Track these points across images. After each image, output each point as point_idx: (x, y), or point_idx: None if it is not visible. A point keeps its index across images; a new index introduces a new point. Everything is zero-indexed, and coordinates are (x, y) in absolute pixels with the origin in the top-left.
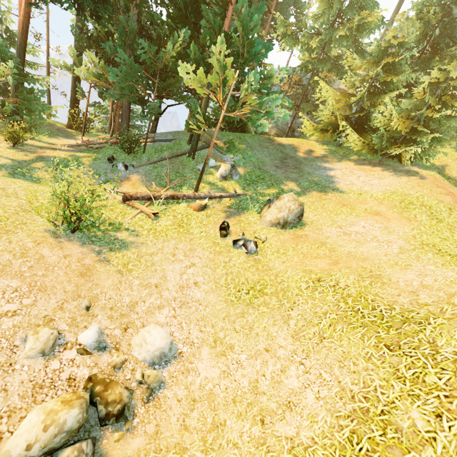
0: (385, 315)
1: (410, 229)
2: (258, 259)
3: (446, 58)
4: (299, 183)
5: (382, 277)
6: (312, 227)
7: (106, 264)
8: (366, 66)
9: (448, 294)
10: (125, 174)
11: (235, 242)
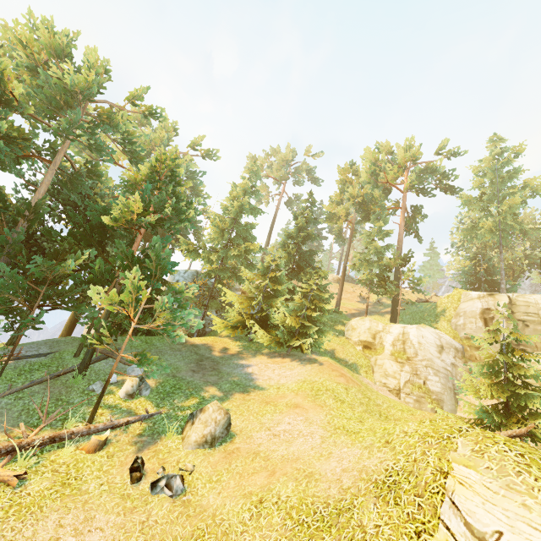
0: (325, 514)
1: (325, 415)
2: (188, 500)
3: (307, 274)
4: (220, 387)
5: (314, 473)
6: (242, 436)
7: None
8: (258, 278)
9: (359, 471)
10: None
11: (155, 484)
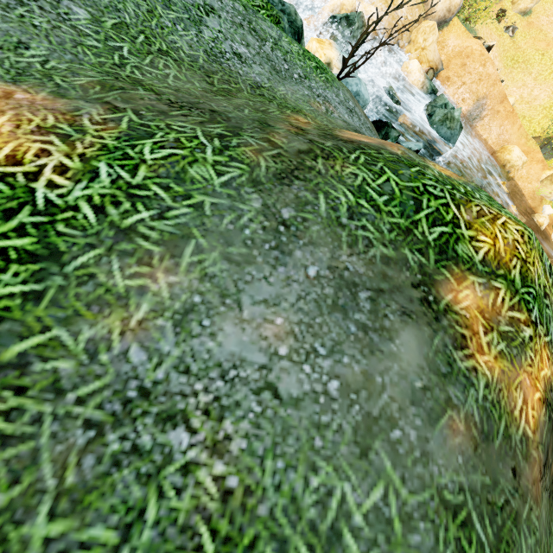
0: None
1: None
2: (514, 41)
3: None
4: None
5: None
6: (535, 15)
7: None
8: None
9: None
10: None
11: (508, 28)
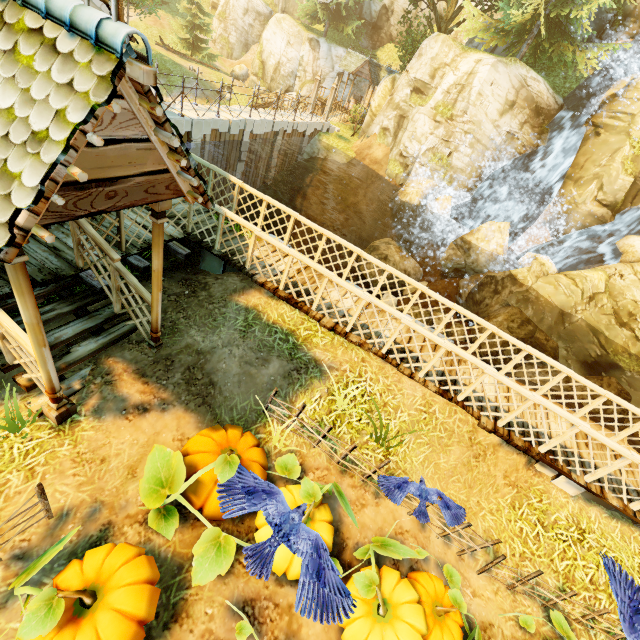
0: None
1: None
2: None
3: None
4: None
5: None
6: None
7: None
8: None
9: None
10: None
11: None
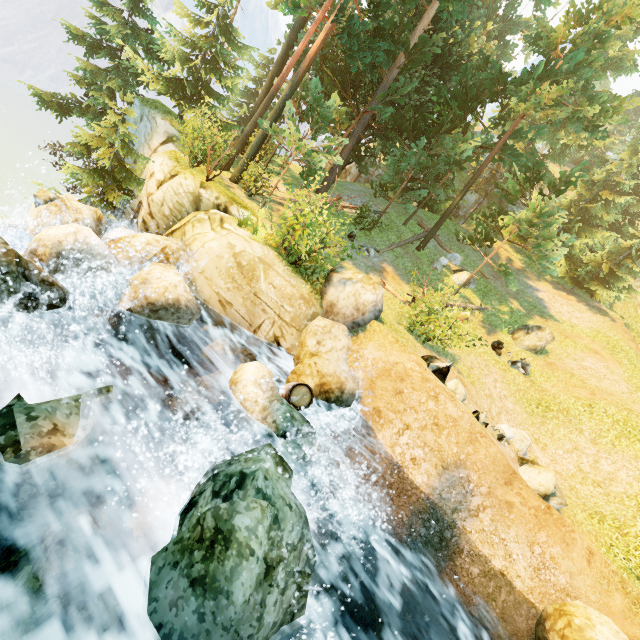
0: None
1: (623, 372)
2: (533, 380)
3: None
4: (521, 303)
5: (633, 411)
6: (554, 356)
7: (463, 376)
8: (584, 192)
9: None
10: (377, 262)
11: (514, 363)
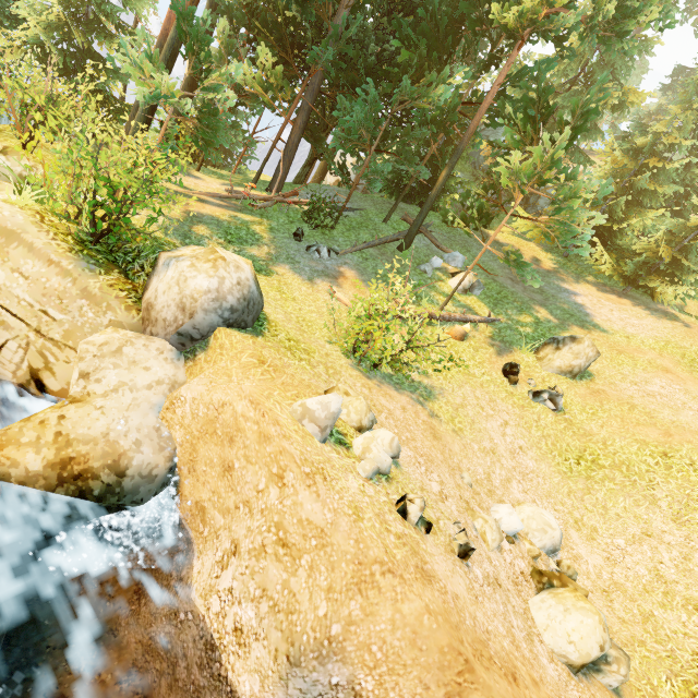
0: None
1: None
2: (569, 419)
3: None
4: (551, 311)
5: None
6: (603, 380)
7: (439, 421)
8: (625, 162)
9: None
10: (332, 265)
11: (538, 394)
